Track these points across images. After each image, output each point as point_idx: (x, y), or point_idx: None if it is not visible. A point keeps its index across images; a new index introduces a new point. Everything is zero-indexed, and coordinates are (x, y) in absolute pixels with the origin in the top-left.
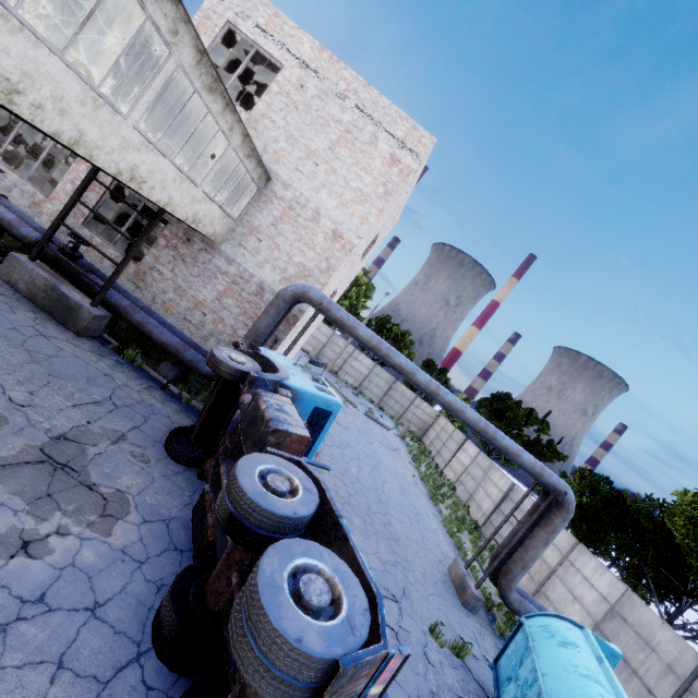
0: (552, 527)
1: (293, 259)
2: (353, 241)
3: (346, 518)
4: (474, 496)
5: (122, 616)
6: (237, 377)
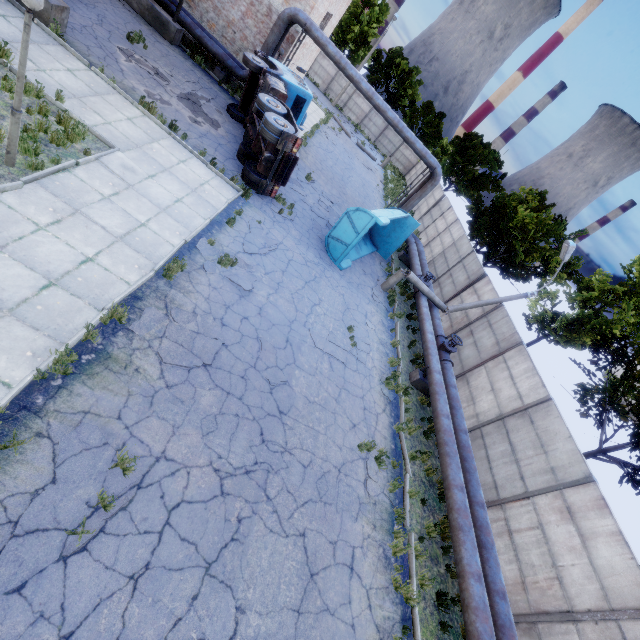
0: (425, 189)
1: None
2: None
3: (317, 174)
4: (420, 207)
5: (228, 150)
6: (257, 71)
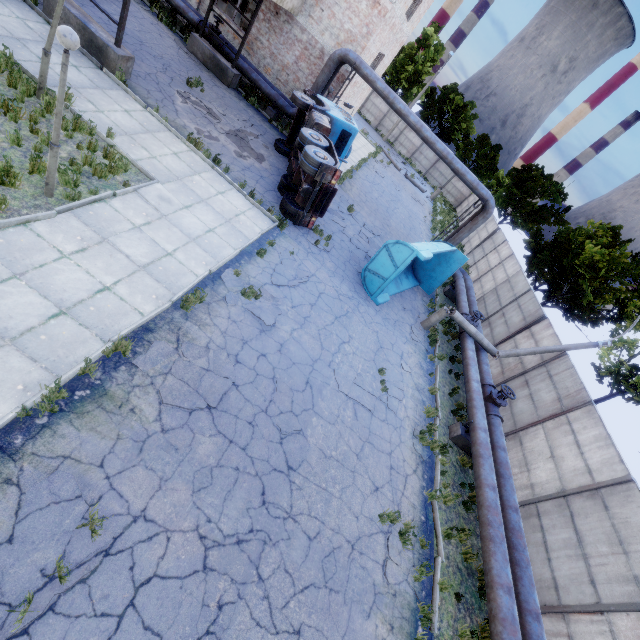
0: (475, 222)
1: (344, 26)
2: (387, 7)
3: (360, 206)
4: (471, 240)
5: (269, 182)
6: (304, 107)
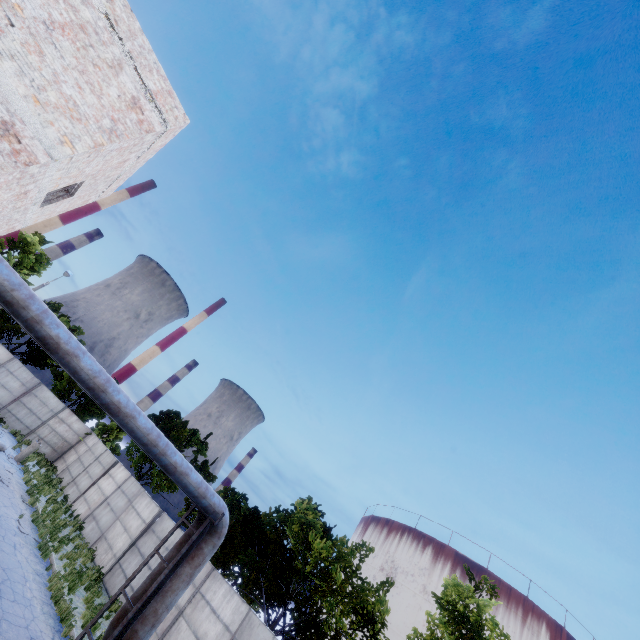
0: (200, 558)
1: None
2: (38, 155)
3: None
4: (108, 534)
5: None
6: None
